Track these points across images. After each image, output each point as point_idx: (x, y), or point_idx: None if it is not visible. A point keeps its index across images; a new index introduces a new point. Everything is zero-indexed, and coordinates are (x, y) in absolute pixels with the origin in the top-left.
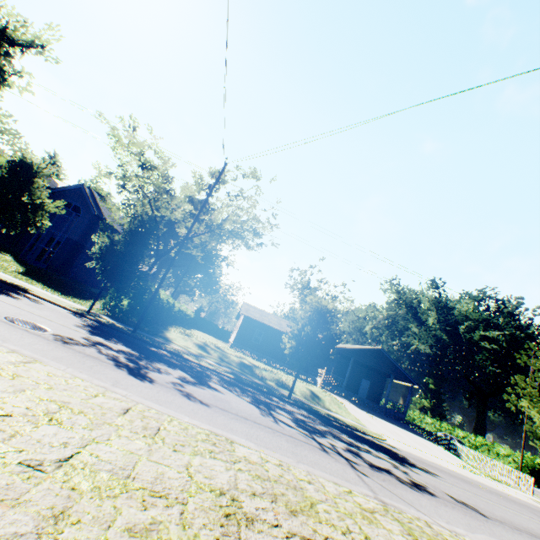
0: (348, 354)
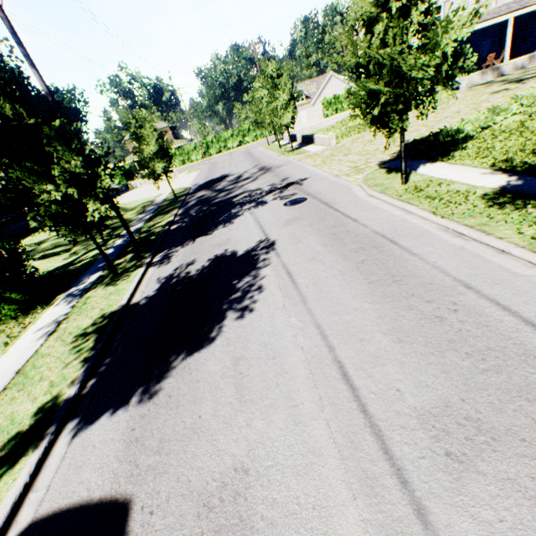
0: None
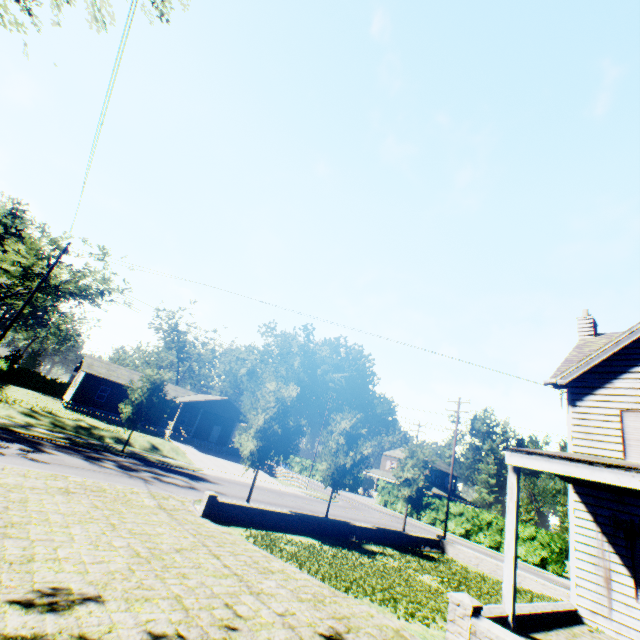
0: (199, 406)
